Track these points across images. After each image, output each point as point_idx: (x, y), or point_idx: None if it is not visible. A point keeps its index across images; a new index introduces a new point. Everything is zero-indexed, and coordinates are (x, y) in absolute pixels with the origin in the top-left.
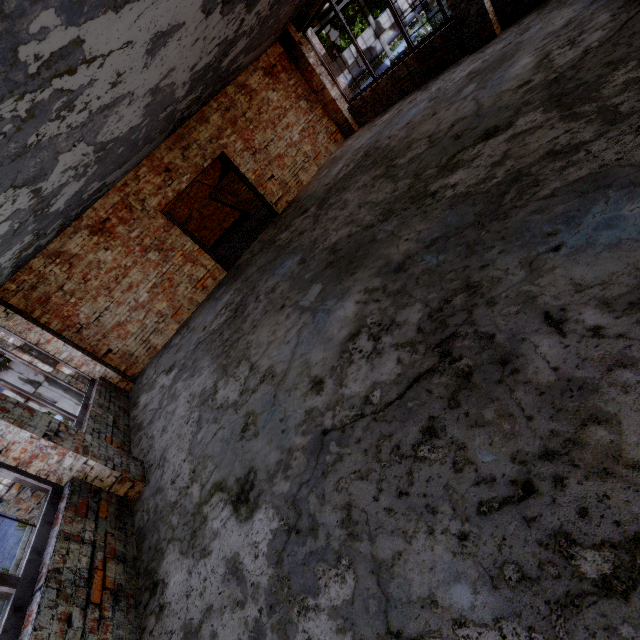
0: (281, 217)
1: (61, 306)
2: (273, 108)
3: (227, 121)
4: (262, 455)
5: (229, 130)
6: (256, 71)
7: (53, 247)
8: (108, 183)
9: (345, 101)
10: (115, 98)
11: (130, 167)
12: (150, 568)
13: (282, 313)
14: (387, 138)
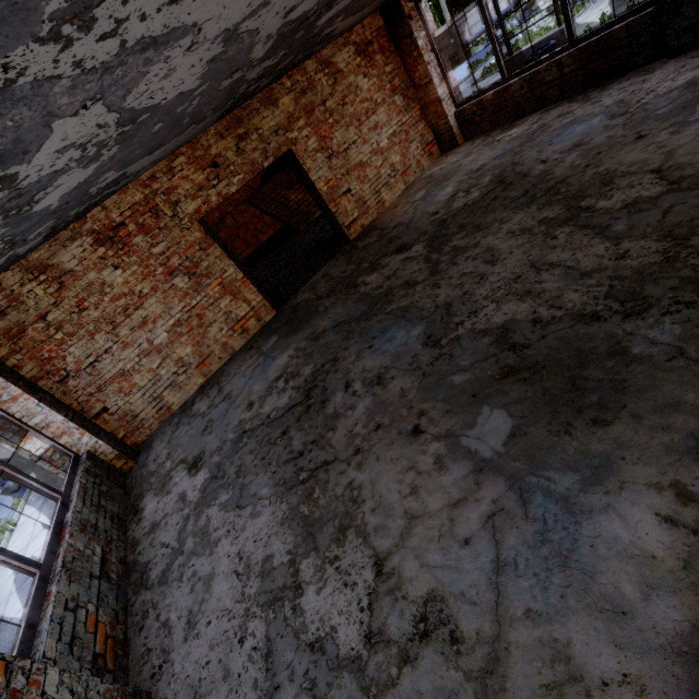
0: (357, 247)
1: (40, 343)
2: (361, 99)
3: (301, 108)
4: None
5: (302, 120)
6: (346, 46)
7: (37, 257)
8: (129, 173)
9: (453, 103)
10: (170, 28)
11: (163, 154)
12: None
13: (421, 447)
14: (539, 162)
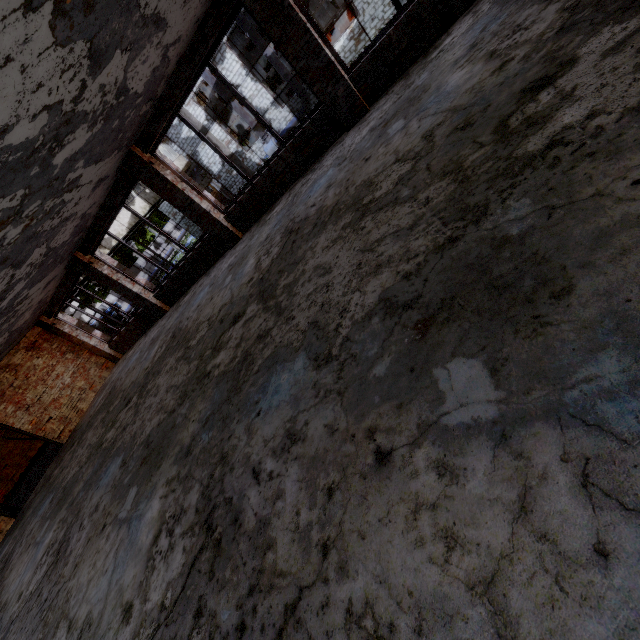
0: (63, 448)
1: None
2: (40, 369)
3: None
4: None
5: None
6: (18, 351)
7: None
8: None
9: (105, 343)
10: None
11: None
12: None
13: (27, 552)
14: (120, 379)
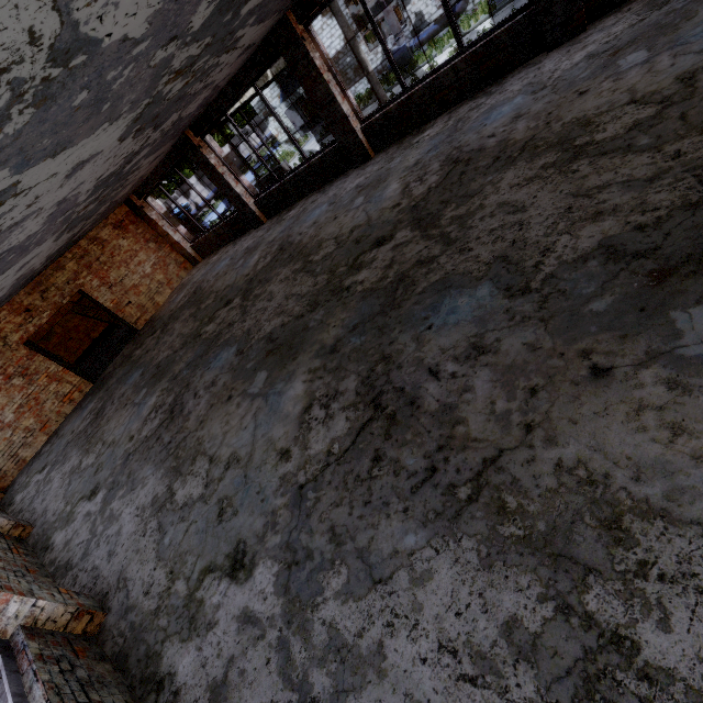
0: (140, 334)
1: None
2: (125, 251)
3: (83, 266)
4: (104, 476)
5: (85, 272)
6: (106, 226)
7: None
8: None
9: (188, 242)
10: None
11: None
12: (44, 546)
13: (125, 409)
14: (207, 281)
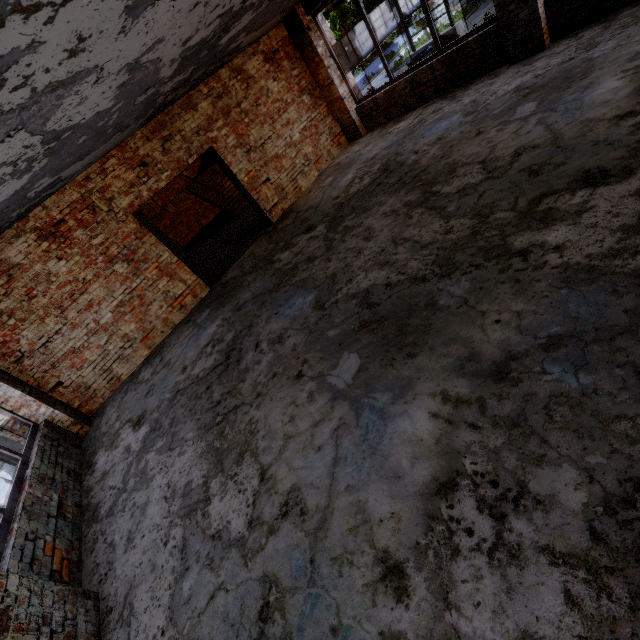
0: (277, 228)
1: None
2: (273, 100)
3: (218, 110)
4: None
5: (220, 121)
6: (255, 54)
7: None
8: (64, 177)
9: (353, 101)
10: (74, 72)
11: (95, 158)
12: None
13: (301, 387)
14: (413, 152)
